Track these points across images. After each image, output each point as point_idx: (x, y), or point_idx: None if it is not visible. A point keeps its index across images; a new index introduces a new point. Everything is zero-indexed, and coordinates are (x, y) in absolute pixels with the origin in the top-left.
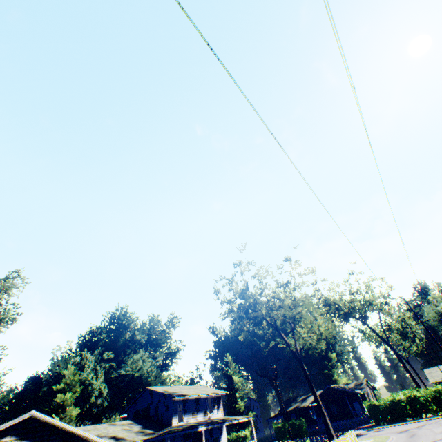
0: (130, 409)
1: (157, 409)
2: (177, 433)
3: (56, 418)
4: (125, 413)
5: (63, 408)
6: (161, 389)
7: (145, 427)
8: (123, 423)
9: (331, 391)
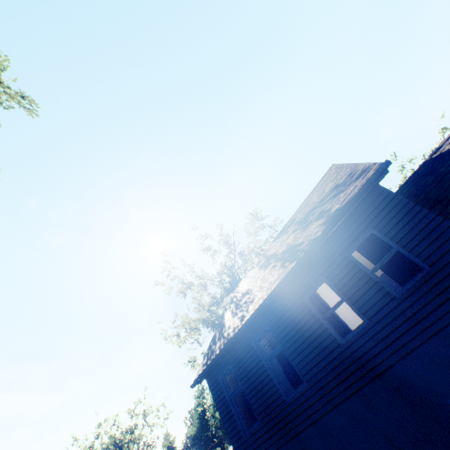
0: None
1: None
2: None
3: None
4: None
5: None
6: None
7: None
8: None
9: None
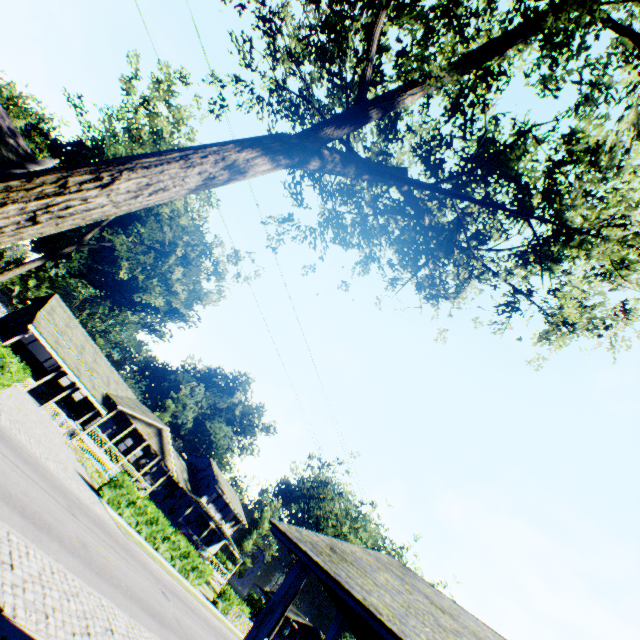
0: (191, 456)
1: (203, 478)
2: (200, 508)
3: (157, 411)
4: (187, 454)
5: (165, 409)
6: (216, 469)
7: (189, 480)
8: (183, 462)
9: (317, 635)
